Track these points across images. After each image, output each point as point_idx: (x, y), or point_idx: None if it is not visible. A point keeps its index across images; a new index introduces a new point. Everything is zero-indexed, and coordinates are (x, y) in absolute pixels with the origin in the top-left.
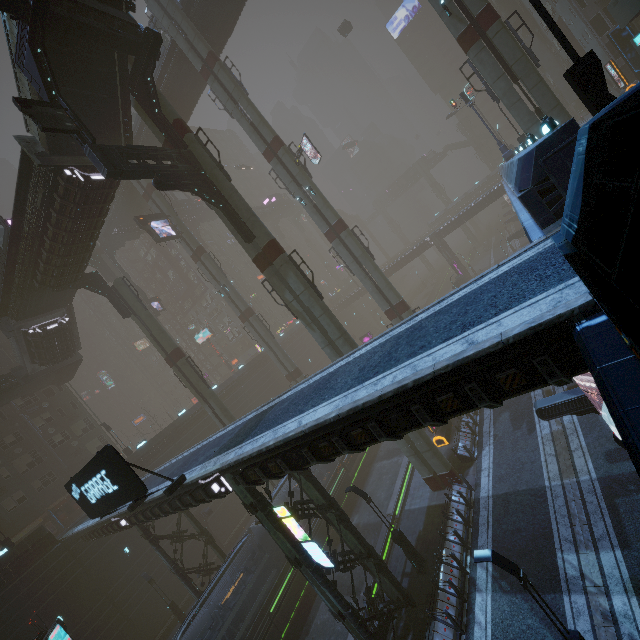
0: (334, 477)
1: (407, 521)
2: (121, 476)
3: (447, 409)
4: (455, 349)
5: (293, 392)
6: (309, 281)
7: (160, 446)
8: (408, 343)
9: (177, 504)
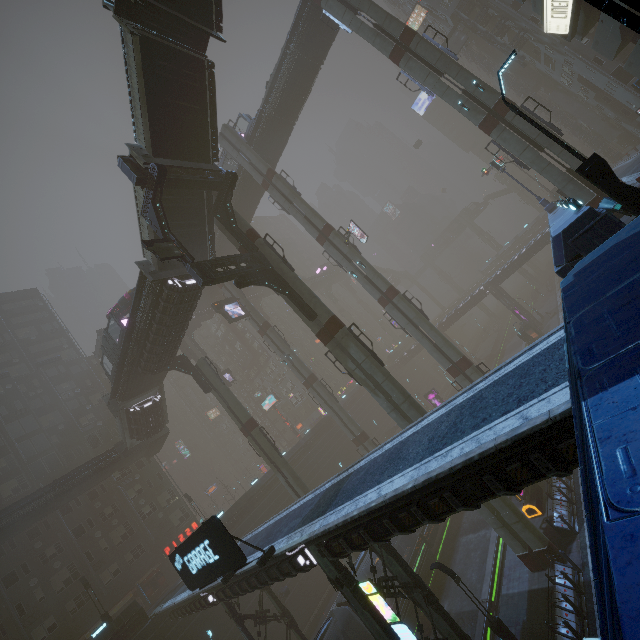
0: (415, 553)
1: (506, 609)
2: (223, 546)
3: (517, 478)
4: (512, 424)
5: (366, 461)
6: (369, 350)
7: (236, 517)
8: (471, 414)
9: (264, 578)
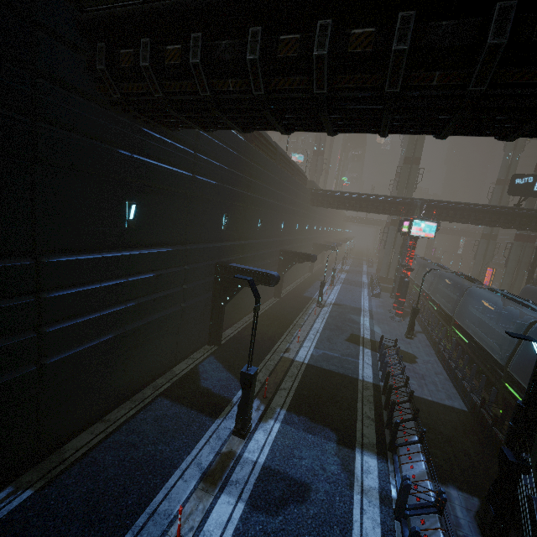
0: None
1: None
2: None
3: None
4: None
5: None
6: None
7: None
8: None
9: (510, 220)
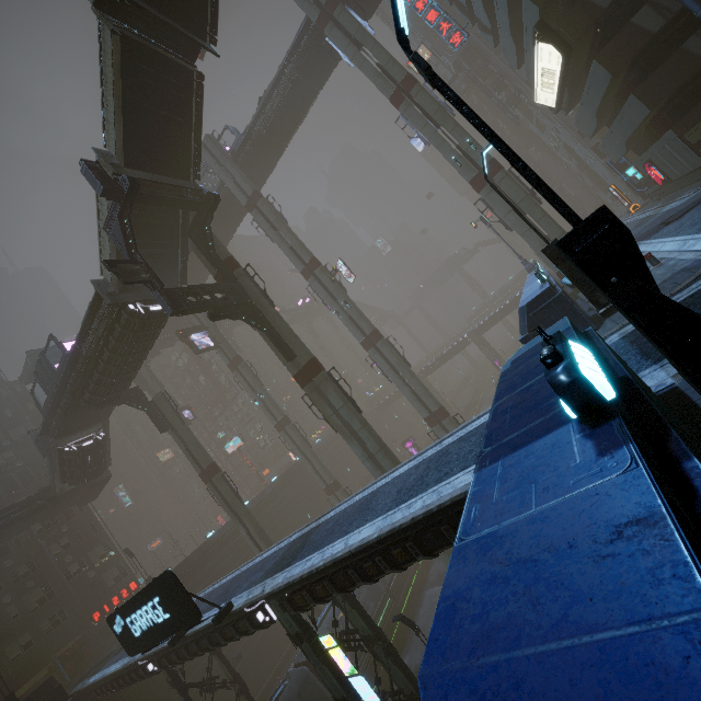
0: (380, 608)
1: None
2: (176, 602)
3: None
4: (468, 479)
5: (336, 512)
6: (348, 396)
7: (186, 575)
8: (437, 468)
9: (217, 638)
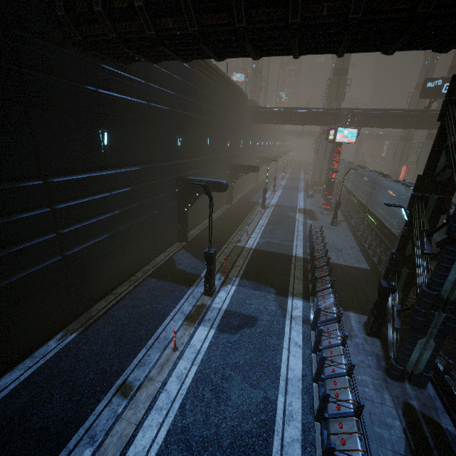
0: None
1: None
2: None
3: None
4: None
5: None
6: None
7: None
8: None
9: (421, 121)
